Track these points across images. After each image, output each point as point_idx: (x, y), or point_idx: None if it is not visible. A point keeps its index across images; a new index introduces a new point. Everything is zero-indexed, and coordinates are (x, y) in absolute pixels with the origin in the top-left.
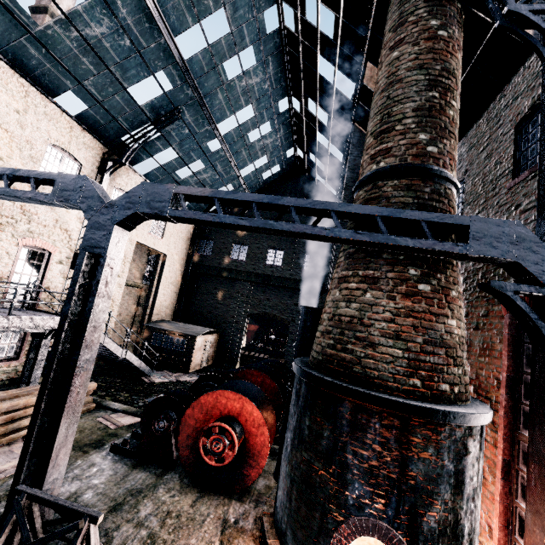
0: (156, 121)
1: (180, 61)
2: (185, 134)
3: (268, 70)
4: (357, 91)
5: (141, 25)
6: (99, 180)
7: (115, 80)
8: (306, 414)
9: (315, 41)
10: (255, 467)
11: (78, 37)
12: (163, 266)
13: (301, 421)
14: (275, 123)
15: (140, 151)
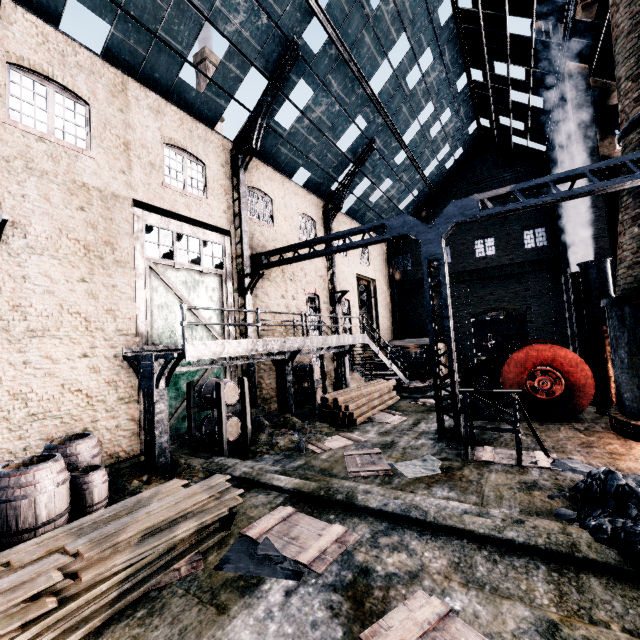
0: (357, 160)
1: (373, 99)
2: (376, 160)
3: (444, 58)
4: (567, 30)
5: (346, 88)
6: (325, 229)
7: (328, 142)
8: (639, 325)
9: (501, 6)
10: (583, 396)
11: (307, 123)
12: (375, 291)
13: (634, 334)
14: (454, 106)
15: (342, 192)
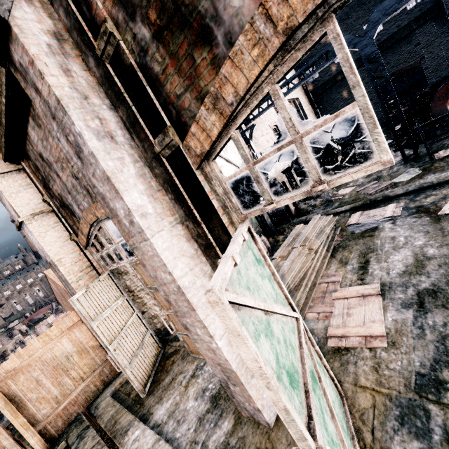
0: None
1: None
2: None
3: None
4: None
5: None
6: None
7: None
8: None
9: None
10: None
11: None
12: (300, 106)
13: None
14: None
15: None
